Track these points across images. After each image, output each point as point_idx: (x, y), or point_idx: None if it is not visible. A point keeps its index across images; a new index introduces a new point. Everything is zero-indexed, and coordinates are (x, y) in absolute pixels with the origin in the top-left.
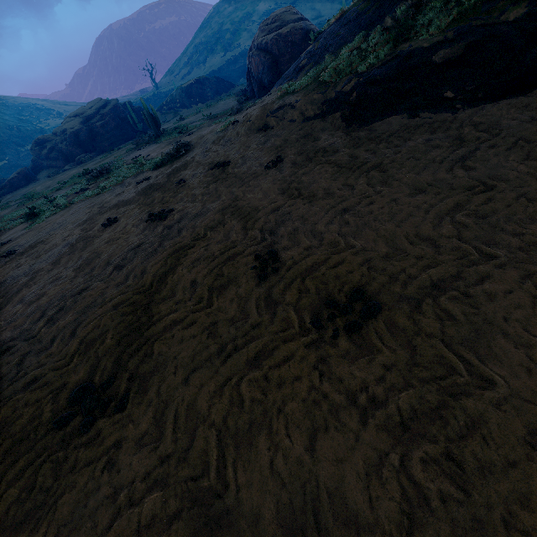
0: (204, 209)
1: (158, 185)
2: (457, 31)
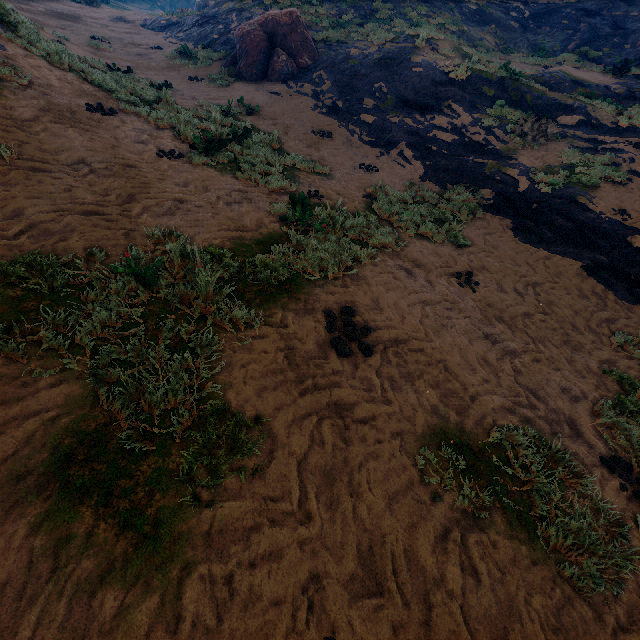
0: (68, 8)
1: (64, 2)
2: (170, 18)
